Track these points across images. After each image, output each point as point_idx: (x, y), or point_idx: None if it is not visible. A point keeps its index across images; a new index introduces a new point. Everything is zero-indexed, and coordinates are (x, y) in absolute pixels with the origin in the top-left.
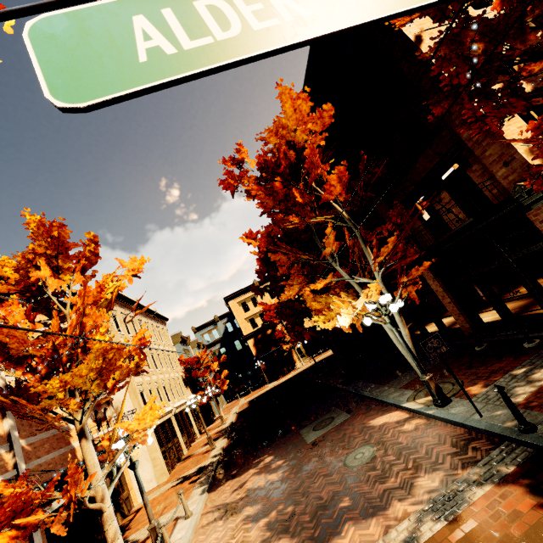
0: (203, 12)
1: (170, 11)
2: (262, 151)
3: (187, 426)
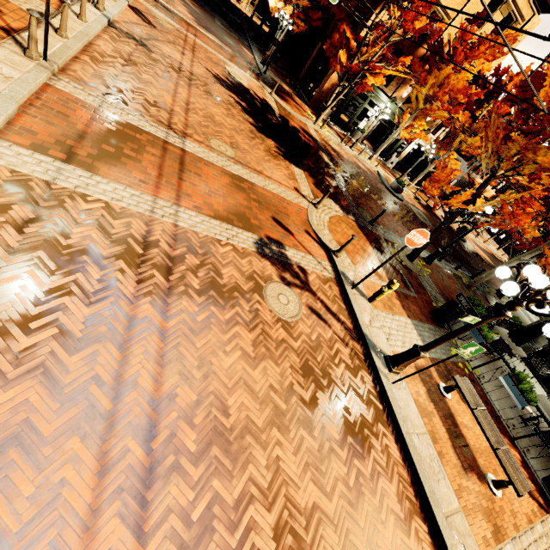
0: None
1: None
2: None
3: None
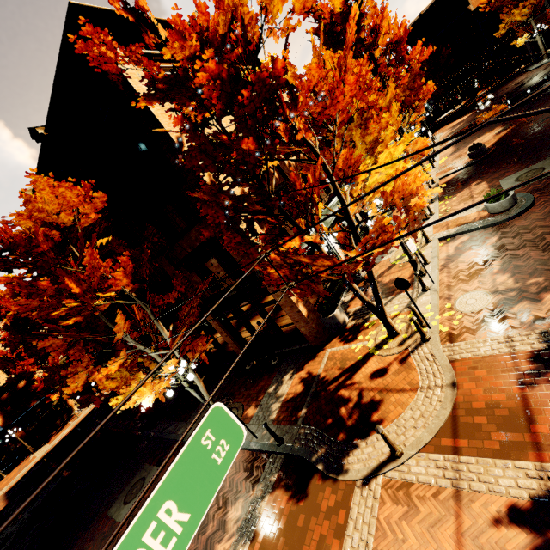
0: None
1: None
2: (3, 224)
3: None
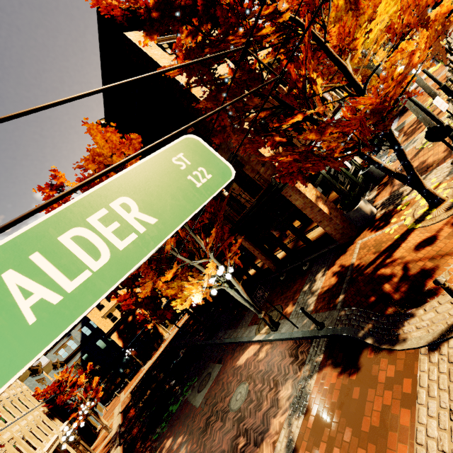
0: (71, 246)
1: (39, 255)
2: (82, 175)
3: None
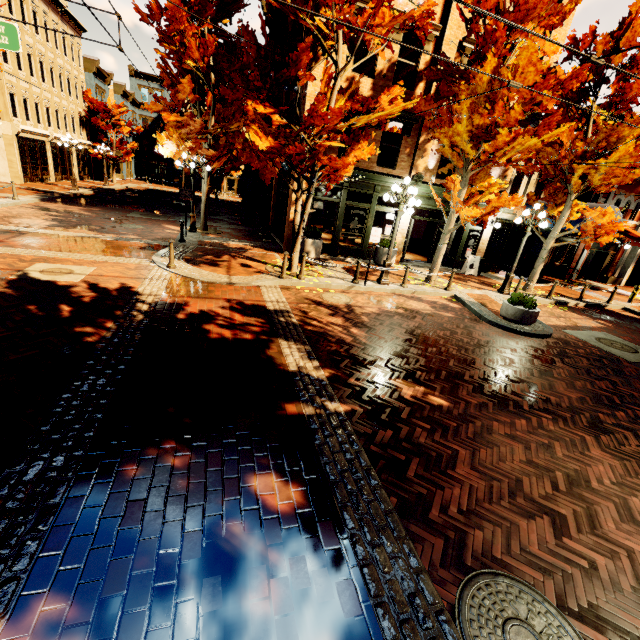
0: None
1: None
2: None
3: (65, 163)
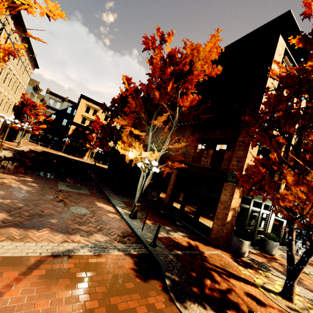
0: None
1: None
2: (178, 49)
3: None
